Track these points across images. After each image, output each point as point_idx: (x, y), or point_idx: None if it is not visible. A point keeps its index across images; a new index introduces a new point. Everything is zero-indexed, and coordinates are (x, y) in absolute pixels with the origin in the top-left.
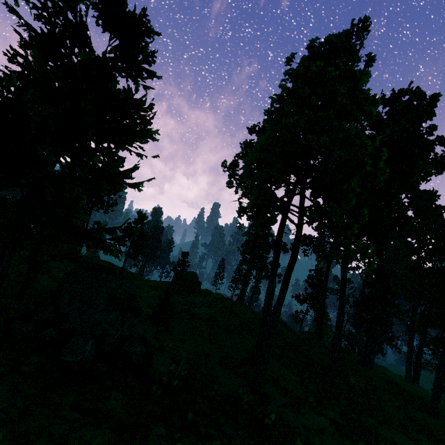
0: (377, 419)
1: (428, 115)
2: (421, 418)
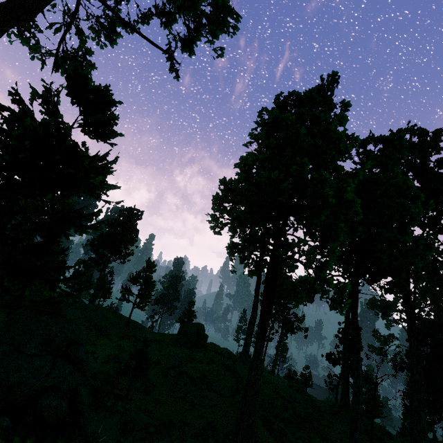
0: None
1: (434, 150)
2: None
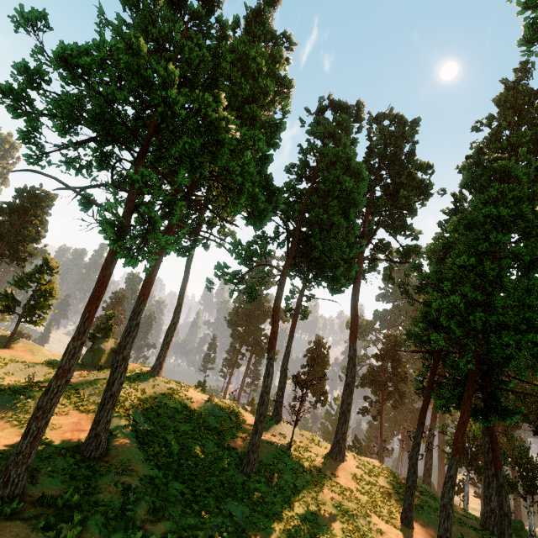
0: (292, 535)
1: (409, 141)
2: (376, 528)
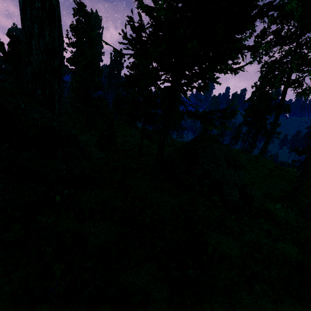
0: None
1: None
2: None
